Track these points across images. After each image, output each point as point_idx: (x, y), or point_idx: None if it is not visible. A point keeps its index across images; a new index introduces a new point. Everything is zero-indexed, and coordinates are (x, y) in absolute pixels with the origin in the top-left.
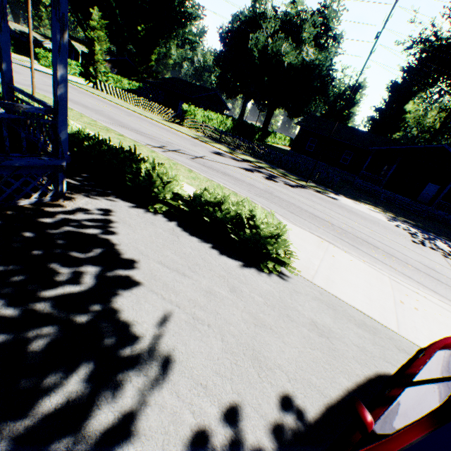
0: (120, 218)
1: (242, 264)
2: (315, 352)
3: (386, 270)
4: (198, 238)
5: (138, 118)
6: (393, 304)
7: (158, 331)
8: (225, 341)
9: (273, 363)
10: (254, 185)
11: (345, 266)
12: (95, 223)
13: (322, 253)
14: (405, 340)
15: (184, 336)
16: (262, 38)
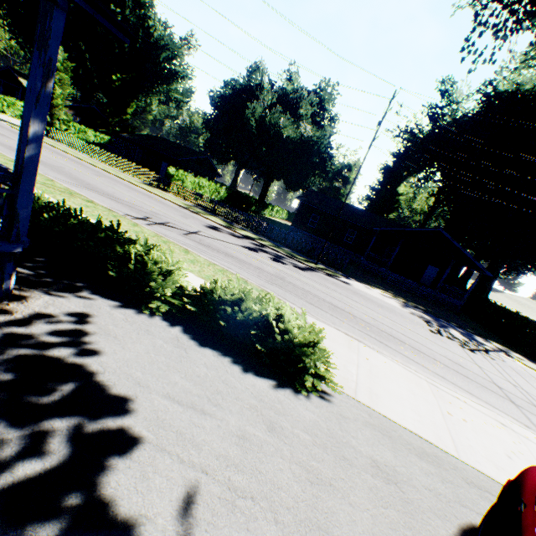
0: (100, 327)
1: (273, 384)
2: (389, 512)
3: (421, 372)
4: (212, 349)
5: (110, 179)
6: (442, 417)
7: (181, 528)
8: (280, 522)
9: None
10: (262, 269)
11: (383, 372)
12: (62, 338)
13: (355, 356)
14: (468, 466)
15: (222, 528)
16: (260, 108)
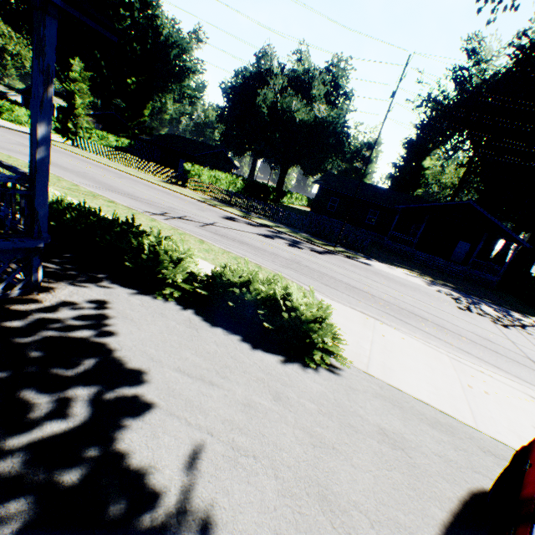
0: (118, 311)
1: (282, 359)
2: (393, 474)
3: (442, 347)
4: (223, 329)
5: (131, 180)
6: (461, 389)
7: (186, 478)
8: (280, 478)
9: (346, 501)
10: (277, 254)
11: (399, 347)
12: (84, 322)
13: (370, 333)
14: (487, 436)
15: (224, 480)
16: (270, 94)
